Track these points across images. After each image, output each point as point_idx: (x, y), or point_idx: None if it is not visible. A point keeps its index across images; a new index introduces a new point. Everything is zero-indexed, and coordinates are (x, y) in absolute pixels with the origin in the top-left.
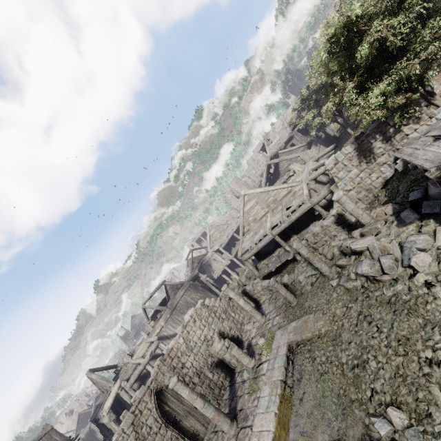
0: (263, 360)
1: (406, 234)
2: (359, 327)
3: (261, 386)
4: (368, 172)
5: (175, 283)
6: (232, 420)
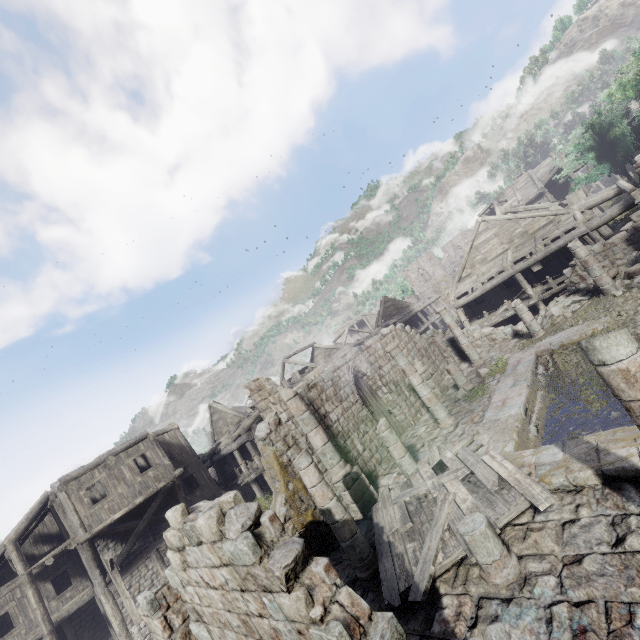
0: (489, 381)
1: None
2: None
3: (491, 391)
4: None
5: (330, 346)
6: (449, 413)
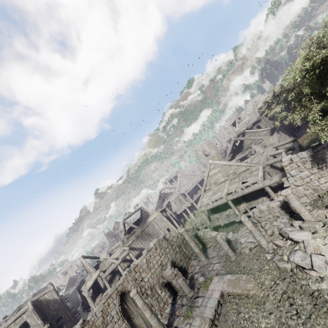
0: (200, 295)
1: None
2: (281, 304)
3: (194, 316)
4: (318, 176)
5: (148, 211)
6: None
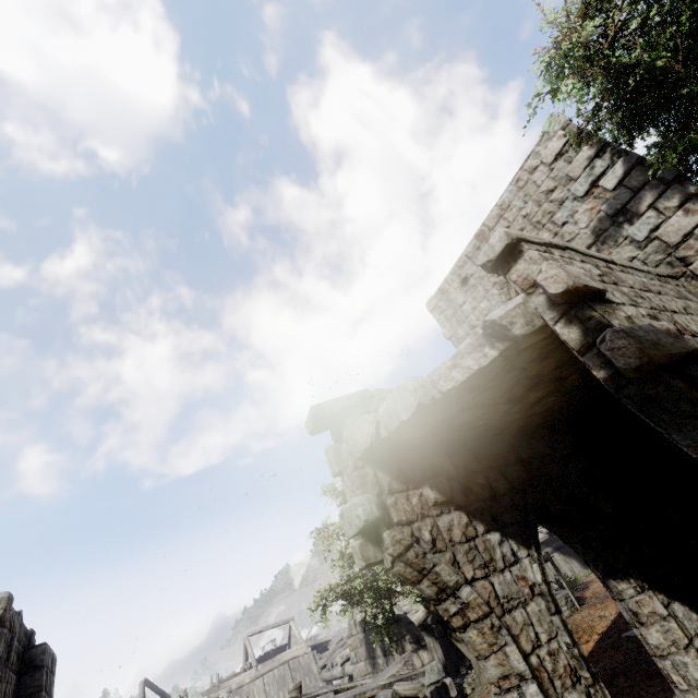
0: None
1: None
2: None
3: None
4: None
5: (296, 633)
6: None
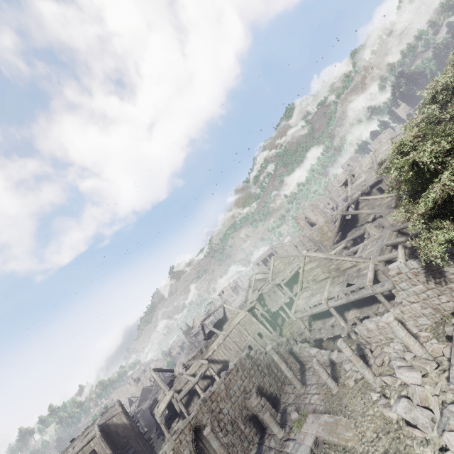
0: (291, 437)
1: (452, 396)
2: None
3: None
4: (437, 293)
5: (232, 309)
6: None
